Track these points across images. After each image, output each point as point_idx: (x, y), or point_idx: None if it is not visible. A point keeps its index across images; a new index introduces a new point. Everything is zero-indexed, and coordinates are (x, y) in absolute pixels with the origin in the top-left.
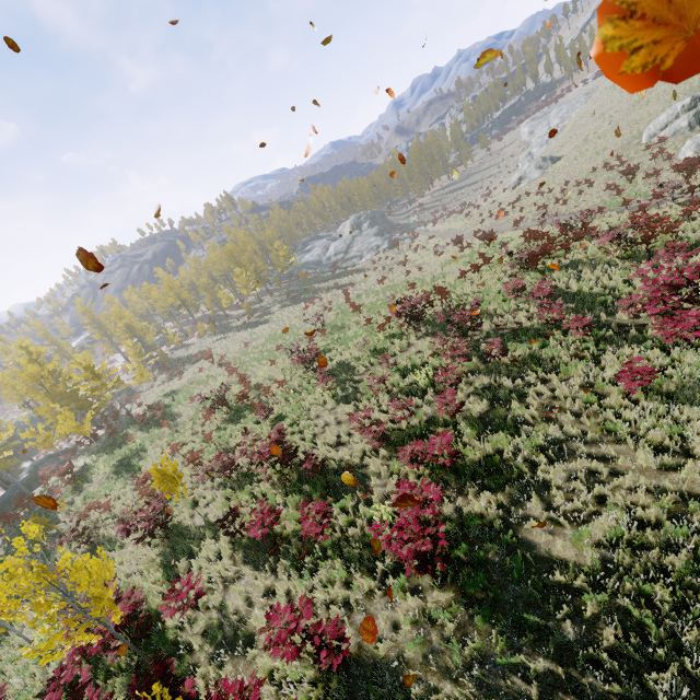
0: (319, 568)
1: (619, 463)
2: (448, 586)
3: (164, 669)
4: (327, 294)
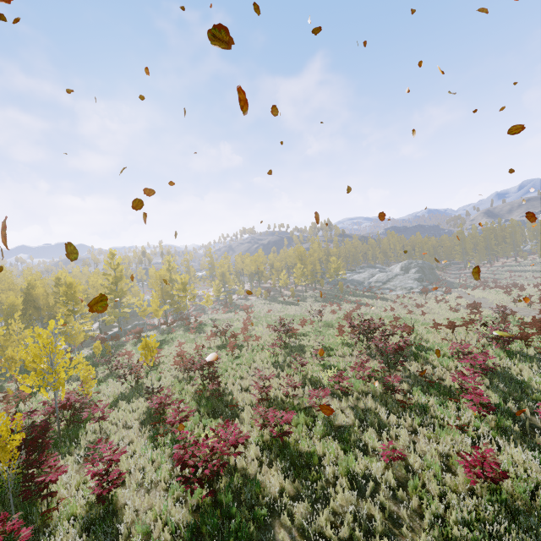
0: (159, 448)
1: (403, 533)
2: (198, 515)
3: (44, 427)
4: (348, 305)
